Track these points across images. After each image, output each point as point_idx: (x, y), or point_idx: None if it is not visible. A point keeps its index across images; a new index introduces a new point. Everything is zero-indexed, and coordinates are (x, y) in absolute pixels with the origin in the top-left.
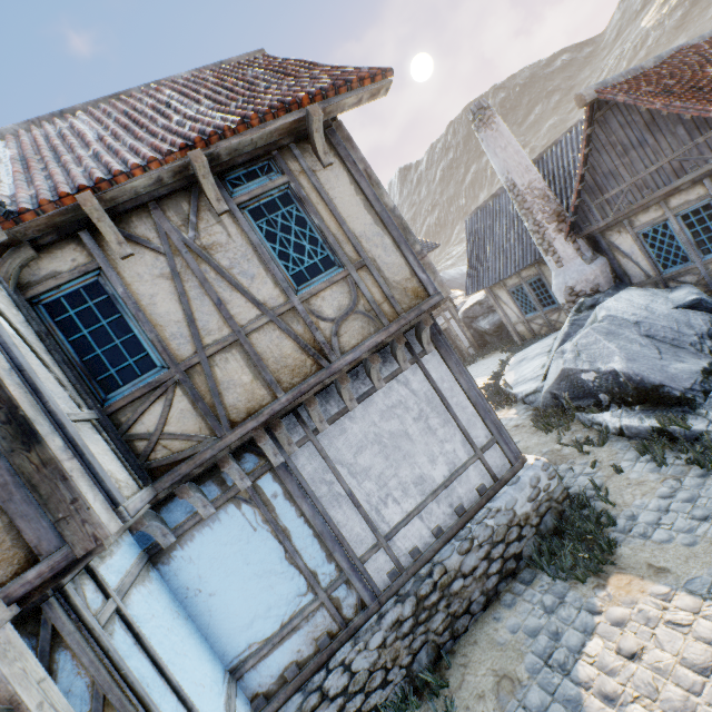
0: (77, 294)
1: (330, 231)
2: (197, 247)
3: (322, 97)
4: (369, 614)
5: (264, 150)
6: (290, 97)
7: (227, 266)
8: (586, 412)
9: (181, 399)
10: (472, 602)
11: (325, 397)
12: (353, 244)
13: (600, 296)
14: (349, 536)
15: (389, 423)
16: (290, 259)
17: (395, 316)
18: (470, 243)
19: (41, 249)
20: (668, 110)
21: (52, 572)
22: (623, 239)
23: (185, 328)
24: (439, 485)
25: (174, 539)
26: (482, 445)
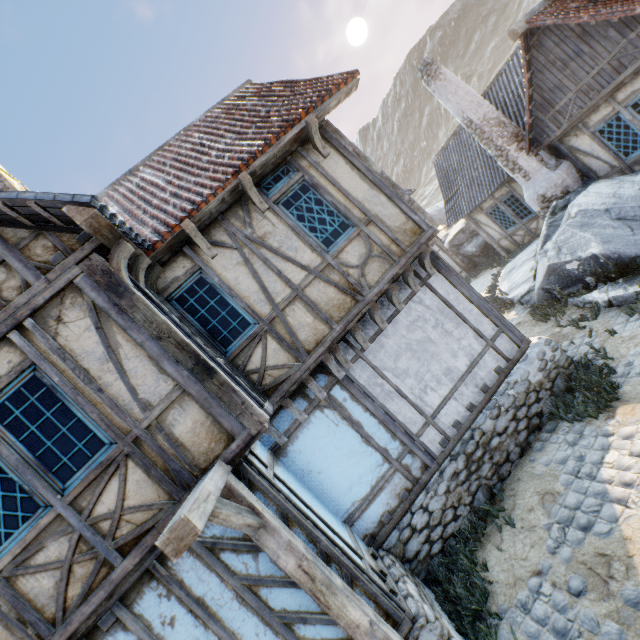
0: (191, 288)
1: (340, 203)
2: (255, 239)
3: (313, 108)
4: (432, 472)
5: (281, 159)
6: (290, 115)
7: (277, 246)
8: (577, 296)
9: (272, 343)
10: (509, 453)
11: (363, 325)
12: (358, 208)
13: (570, 196)
14: (404, 420)
15: (414, 334)
16: (318, 231)
17: (402, 253)
18: (441, 181)
19: (164, 265)
20: (595, 20)
21: (244, 444)
22: (581, 141)
23: (261, 295)
24: (464, 372)
25: (286, 438)
26: (491, 336)
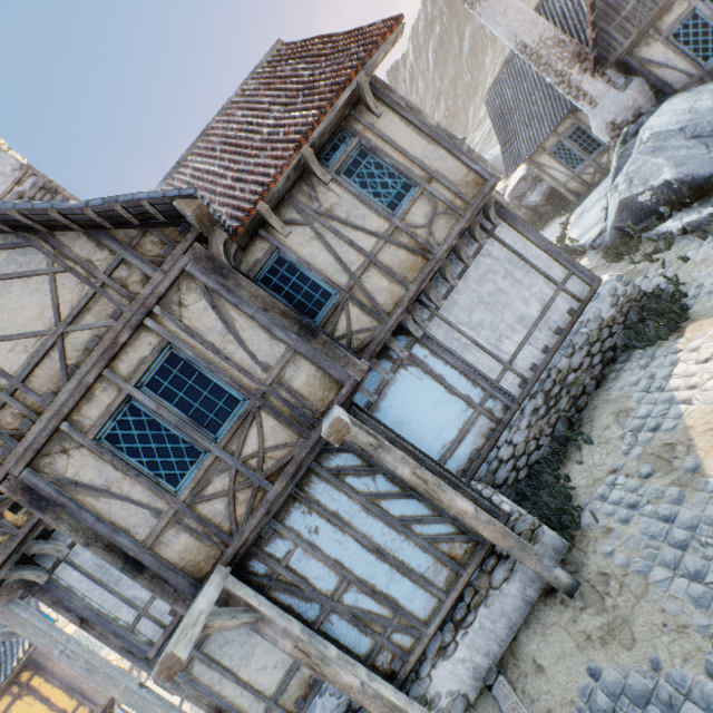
0: (273, 268)
1: (400, 164)
2: (323, 212)
3: (361, 66)
4: (514, 412)
5: (336, 126)
6: (339, 77)
7: (345, 217)
8: (651, 229)
9: (354, 309)
10: (585, 386)
11: (434, 284)
12: (419, 166)
13: (643, 119)
14: (483, 369)
15: (485, 287)
16: (382, 196)
17: (466, 206)
18: (495, 122)
19: (244, 250)
20: None
21: (352, 389)
22: (653, 50)
23: (338, 266)
24: (537, 318)
25: (376, 396)
26: (561, 280)
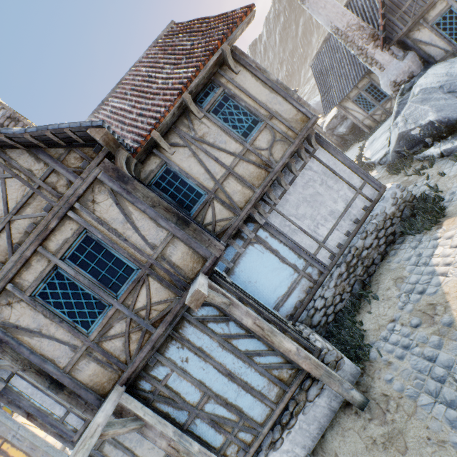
0: (162, 176)
1: (251, 106)
2: (198, 138)
3: (225, 38)
4: (325, 276)
5: (207, 79)
6: (210, 46)
7: (213, 142)
8: (419, 153)
9: (217, 205)
10: (374, 259)
11: (273, 188)
12: (263, 108)
13: (415, 79)
14: (305, 246)
15: (308, 190)
16: (238, 127)
17: (295, 136)
18: (317, 80)
19: (142, 163)
20: None
21: (213, 262)
22: (422, 33)
23: (207, 175)
24: (342, 212)
25: (232, 264)
26: (359, 187)
